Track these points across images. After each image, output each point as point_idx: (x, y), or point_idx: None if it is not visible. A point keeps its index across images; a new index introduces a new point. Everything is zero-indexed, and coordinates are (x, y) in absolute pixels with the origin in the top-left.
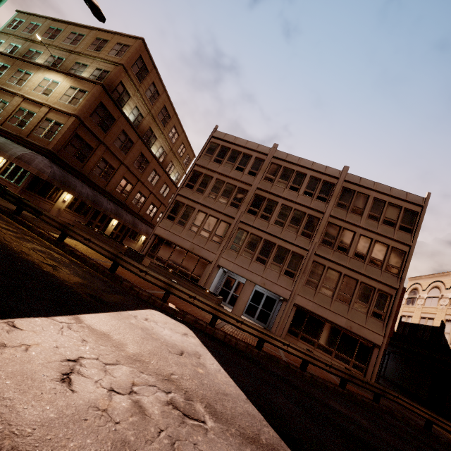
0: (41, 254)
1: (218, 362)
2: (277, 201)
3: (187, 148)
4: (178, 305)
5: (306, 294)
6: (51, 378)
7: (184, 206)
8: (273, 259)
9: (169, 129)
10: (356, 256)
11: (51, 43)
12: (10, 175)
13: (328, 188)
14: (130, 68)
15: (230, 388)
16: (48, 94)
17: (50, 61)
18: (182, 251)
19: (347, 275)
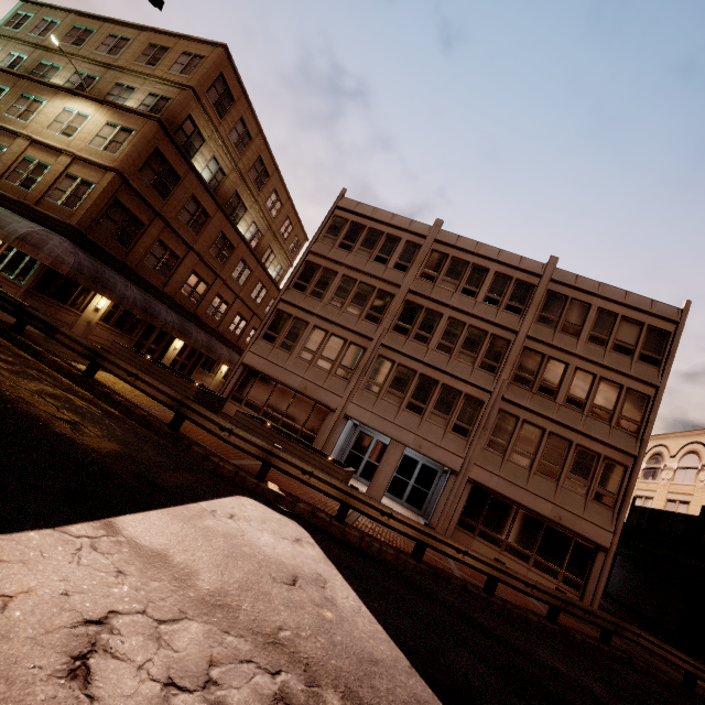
0: (52, 401)
1: (355, 592)
2: (442, 313)
3: (295, 225)
4: (283, 485)
5: (488, 464)
6: (49, 670)
7: (292, 320)
8: (434, 406)
9: (267, 194)
10: (569, 402)
11: (75, 52)
12: (9, 267)
13: (523, 292)
14: (204, 94)
15: (380, 647)
16: (70, 134)
17: (74, 82)
18: (287, 391)
19: (554, 434)
